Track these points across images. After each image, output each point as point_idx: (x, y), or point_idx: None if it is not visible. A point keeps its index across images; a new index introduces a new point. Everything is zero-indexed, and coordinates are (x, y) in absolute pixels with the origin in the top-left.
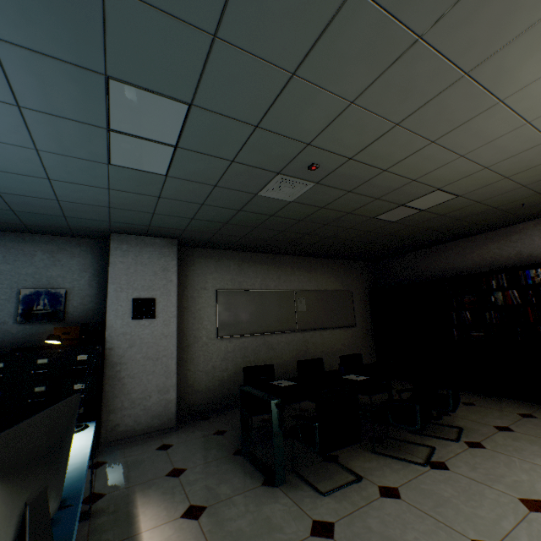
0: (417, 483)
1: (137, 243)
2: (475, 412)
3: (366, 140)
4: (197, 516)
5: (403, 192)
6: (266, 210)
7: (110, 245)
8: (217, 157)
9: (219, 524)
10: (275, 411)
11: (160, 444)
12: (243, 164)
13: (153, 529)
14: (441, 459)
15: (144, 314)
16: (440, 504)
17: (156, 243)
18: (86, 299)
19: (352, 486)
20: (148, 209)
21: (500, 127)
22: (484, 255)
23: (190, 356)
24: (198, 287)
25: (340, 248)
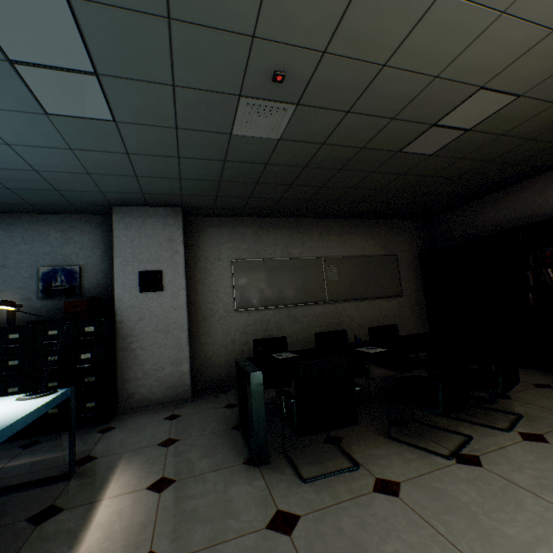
0: (429, 479)
1: (139, 215)
2: (549, 397)
3: (332, 12)
4: (161, 490)
5: (427, 101)
6: (255, 156)
7: (112, 219)
8: (153, 83)
9: (177, 501)
10: (255, 384)
11: (170, 414)
12: (189, 88)
13: (115, 497)
14: (476, 452)
15: (151, 286)
16: (451, 510)
17: (159, 213)
18: (100, 275)
19: (343, 475)
20: (127, 171)
21: None
22: None
23: (207, 329)
24: (211, 259)
25: (374, 203)
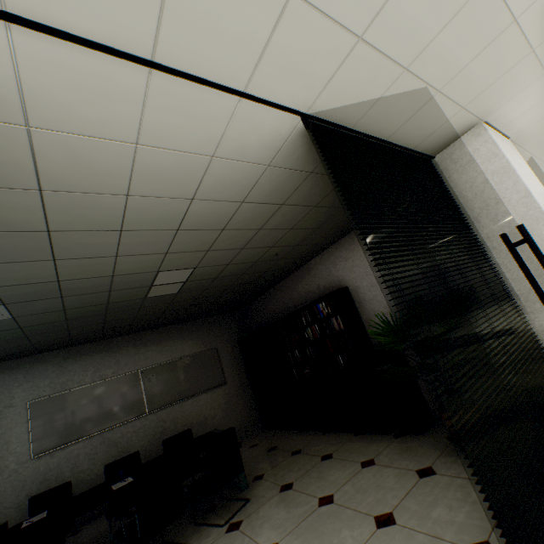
0: None
1: None
2: (288, 466)
3: None
4: None
5: (126, 281)
6: (1, 327)
7: None
8: None
9: None
10: None
11: None
12: None
13: None
14: None
15: None
16: None
17: None
18: None
19: None
20: None
21: (99, 238)
22: (301, 292)
23: None
24: (0, 408)
25: (175, 316)
